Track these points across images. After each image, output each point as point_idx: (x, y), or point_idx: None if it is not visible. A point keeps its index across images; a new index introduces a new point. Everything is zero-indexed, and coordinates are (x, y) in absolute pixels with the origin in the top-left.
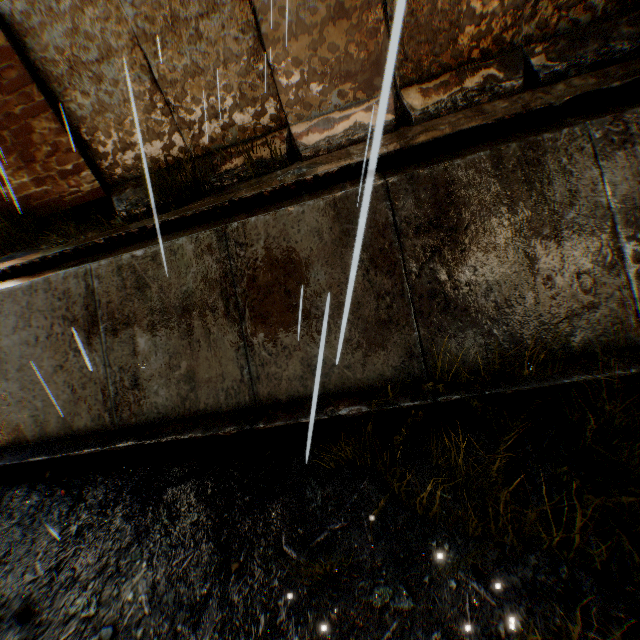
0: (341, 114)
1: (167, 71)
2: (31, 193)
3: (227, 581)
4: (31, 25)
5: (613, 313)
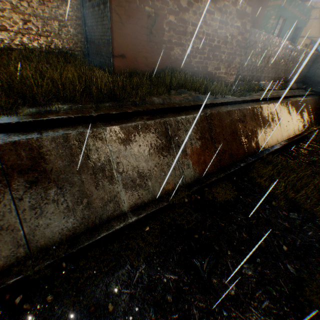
0: (265, 83)
1: (256, 61)
2: (221, 76)
3: (318, 152)
4: (249, 36)
5: (311, 122)
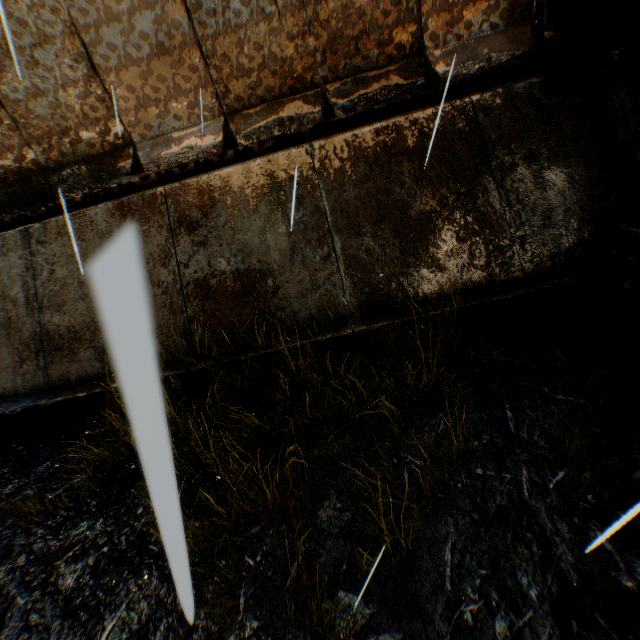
0: (179, 135)
1: (11, 91)
2: None
3: None
4: None
5: (329, 293)
